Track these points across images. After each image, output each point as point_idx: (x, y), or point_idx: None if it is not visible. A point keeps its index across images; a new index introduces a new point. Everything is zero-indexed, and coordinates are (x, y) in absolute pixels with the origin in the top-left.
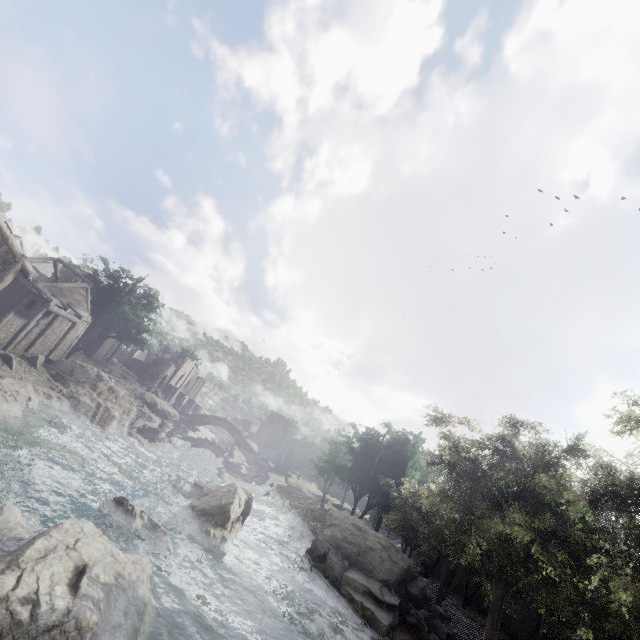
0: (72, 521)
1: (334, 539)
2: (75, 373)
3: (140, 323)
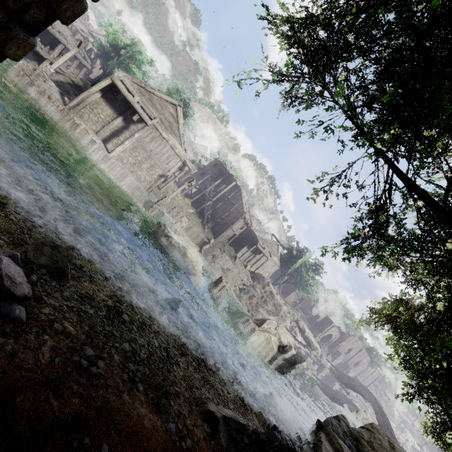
0: (196, 251)
1: (358, 434)
2: (259, 279)
3: (307, 278)
